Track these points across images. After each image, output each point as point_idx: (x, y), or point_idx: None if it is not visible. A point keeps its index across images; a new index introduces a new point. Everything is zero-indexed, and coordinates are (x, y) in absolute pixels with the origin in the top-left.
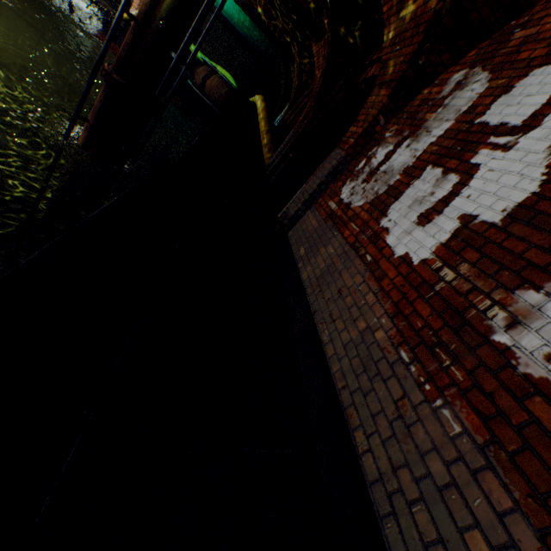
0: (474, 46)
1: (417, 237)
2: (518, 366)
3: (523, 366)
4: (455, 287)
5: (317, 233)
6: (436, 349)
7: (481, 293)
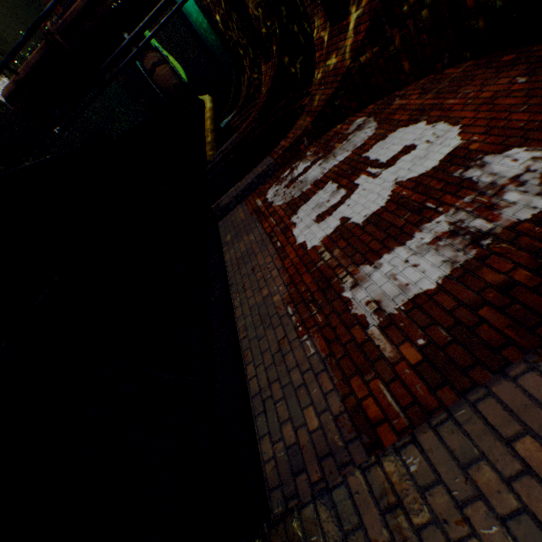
0: (373, 102)
1: (314, 230)
2: (352, 309)
3: (354, 309)
4: (329, 264)
5: (243, 224)
6: (310, 304)
7: (343, 267)
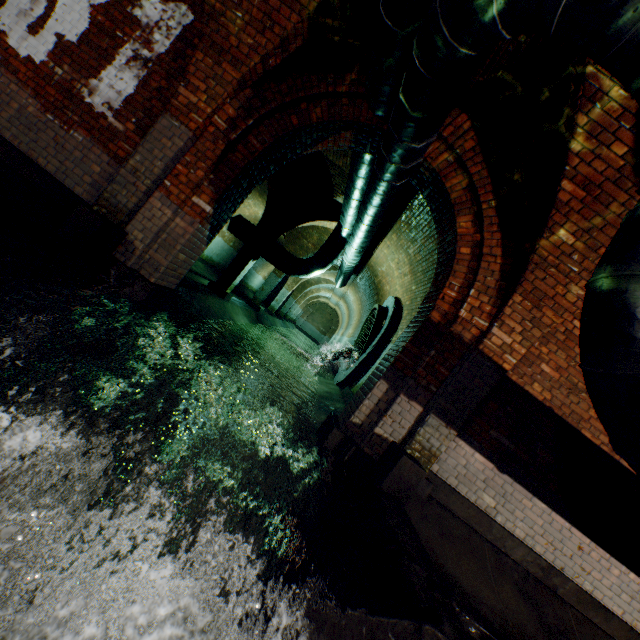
0: None
1: (34, 44)
2: (96, 110)
3: (97, 110)
4: (65, 79)
5: None
6: (65, 111)
7: (78, 82)
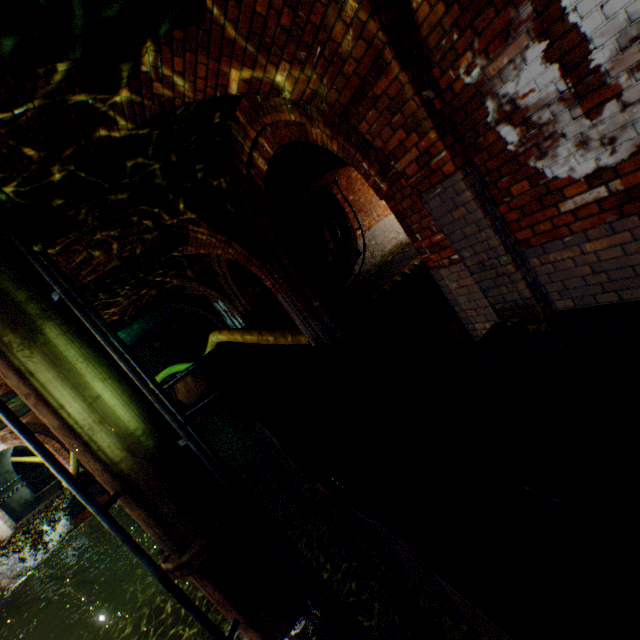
0: None
1: None
2: None
3: None
4: None
5: None
6: None
7: None
